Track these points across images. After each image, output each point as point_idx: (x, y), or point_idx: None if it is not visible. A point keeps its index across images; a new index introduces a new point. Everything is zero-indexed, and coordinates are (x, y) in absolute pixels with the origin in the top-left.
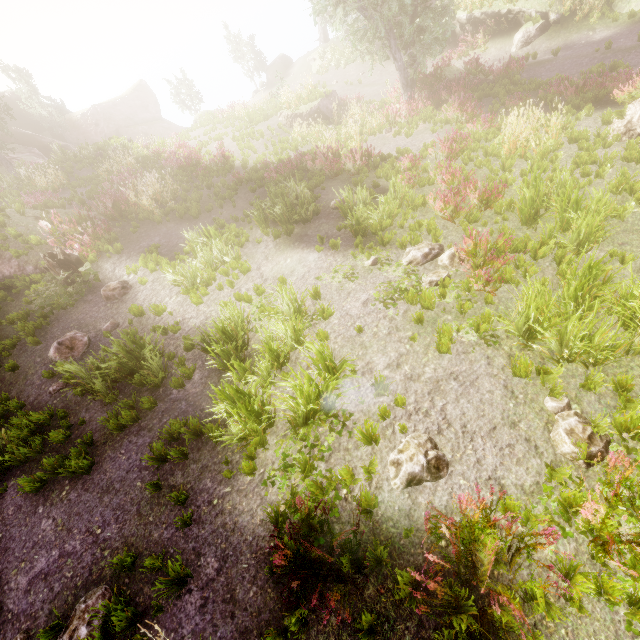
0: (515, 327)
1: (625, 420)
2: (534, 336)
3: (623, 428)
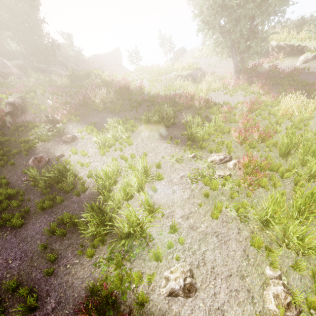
0: (259, 216)
1: (314, 301)
2: (269, 225)
3: (312, 306)
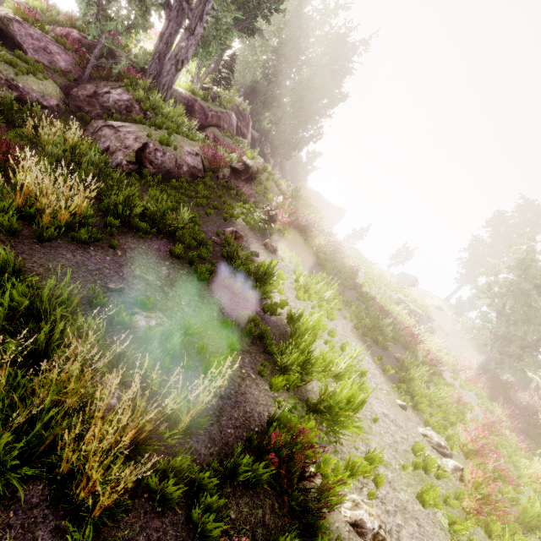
0: None
1: None
2: None
3: None
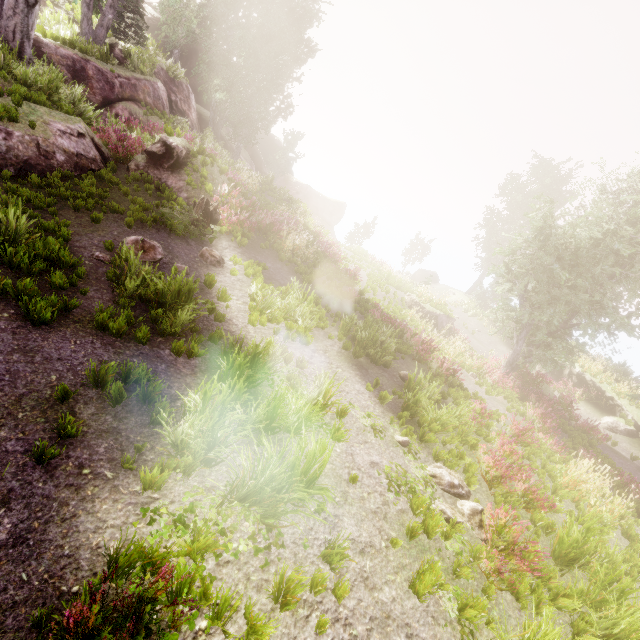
0: None
1: None
2: None
3: None
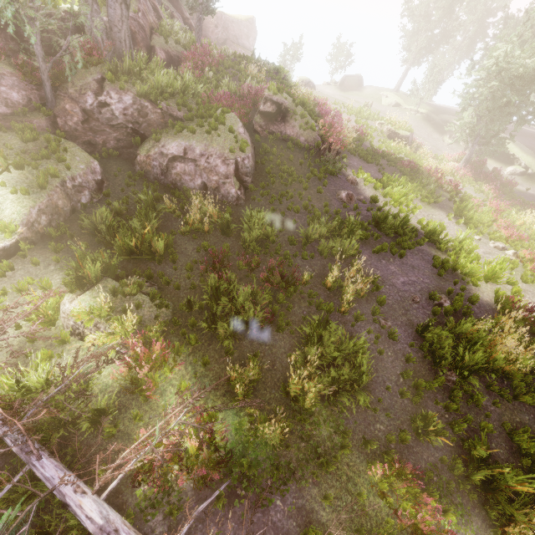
0: None
1: None
2: None
3: None
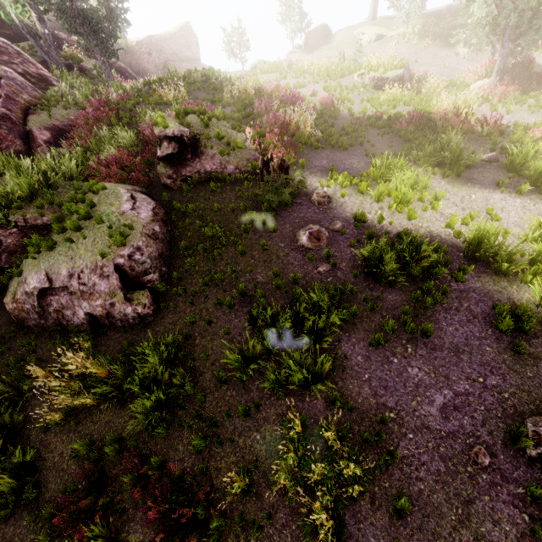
0: None
1: None
2: None
3: None
